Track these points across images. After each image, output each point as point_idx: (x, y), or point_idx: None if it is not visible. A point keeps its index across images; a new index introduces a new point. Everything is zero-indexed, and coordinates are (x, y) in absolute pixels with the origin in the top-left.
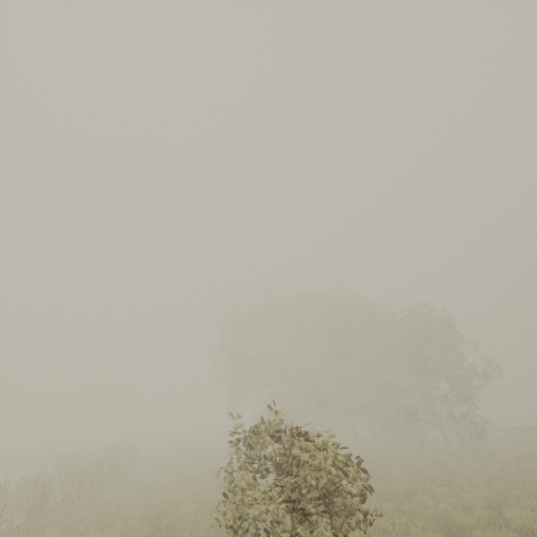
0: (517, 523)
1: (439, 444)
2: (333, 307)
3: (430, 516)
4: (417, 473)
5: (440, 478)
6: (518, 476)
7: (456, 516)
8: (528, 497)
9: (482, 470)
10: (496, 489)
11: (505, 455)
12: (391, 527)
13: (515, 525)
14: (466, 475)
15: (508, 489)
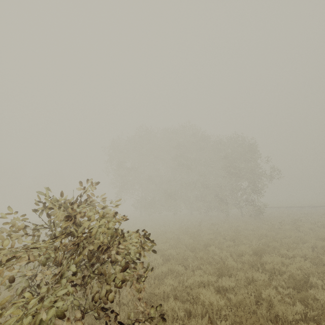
0: (270, 266)
1: (237, 216)
2: (182, 137)
3: (214, 261)
4: (217, 233)
5: (229, 236)
6: (278, 233)
7: (230, 262)
8: (281, 248)
9: (257, 230)
10: (263, 242)
11: (273, 221)
12: (183, 270)
13: (268, 267)
14: (247, 233)
15: (270, 242)
